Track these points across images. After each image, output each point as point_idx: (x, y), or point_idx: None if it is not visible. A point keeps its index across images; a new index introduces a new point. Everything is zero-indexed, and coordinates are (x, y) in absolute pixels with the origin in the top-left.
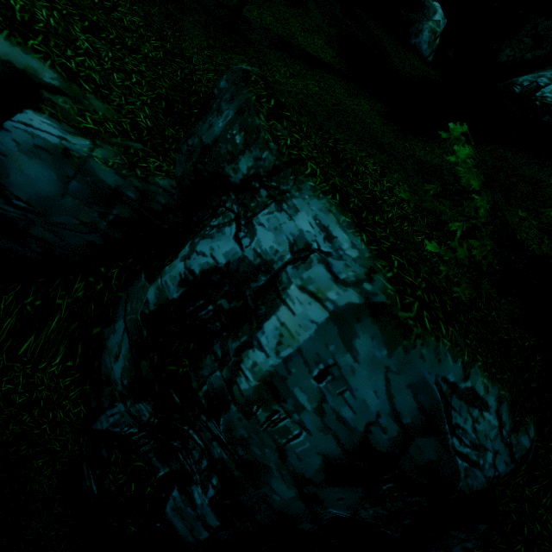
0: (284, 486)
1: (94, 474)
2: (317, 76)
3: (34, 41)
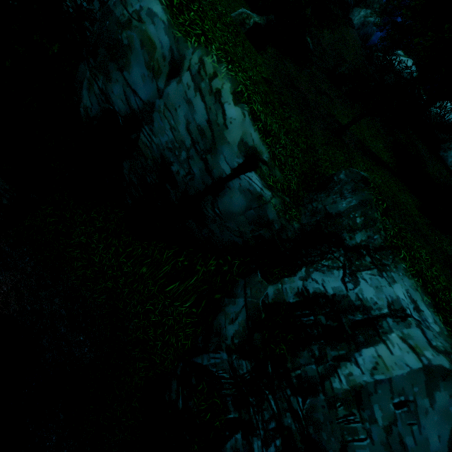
0: None
1: (182, 392)
2: (380, 171)
3: (268, 140)
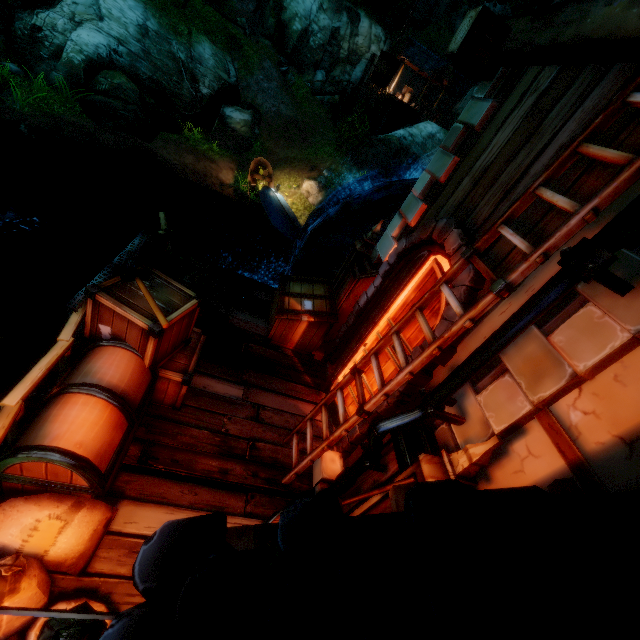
0: None
1: None
2: None
3: None
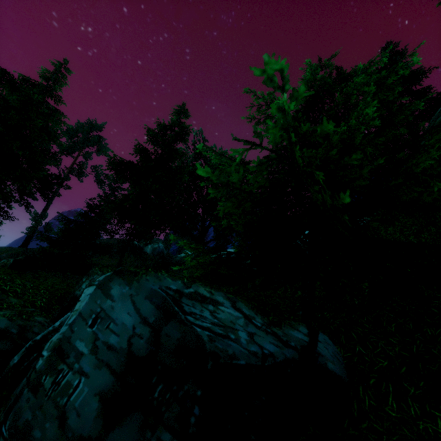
0: None
1: None
2: None
3: None
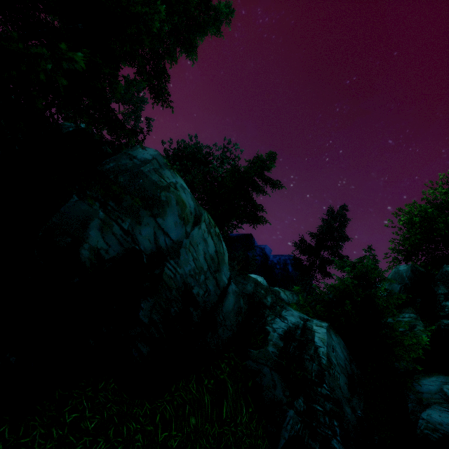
0: (347, 407)
1: None
2: None
3: None
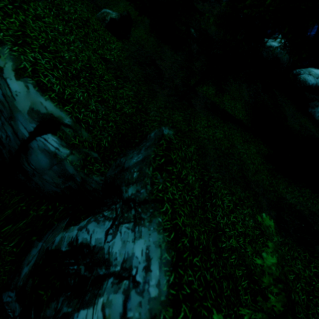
0: None
1: None
2: (226, 127)
3: (67, 107)
